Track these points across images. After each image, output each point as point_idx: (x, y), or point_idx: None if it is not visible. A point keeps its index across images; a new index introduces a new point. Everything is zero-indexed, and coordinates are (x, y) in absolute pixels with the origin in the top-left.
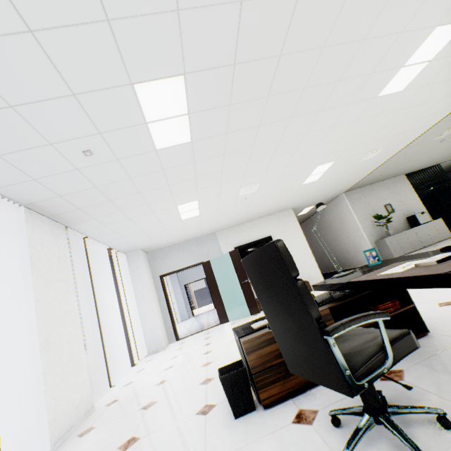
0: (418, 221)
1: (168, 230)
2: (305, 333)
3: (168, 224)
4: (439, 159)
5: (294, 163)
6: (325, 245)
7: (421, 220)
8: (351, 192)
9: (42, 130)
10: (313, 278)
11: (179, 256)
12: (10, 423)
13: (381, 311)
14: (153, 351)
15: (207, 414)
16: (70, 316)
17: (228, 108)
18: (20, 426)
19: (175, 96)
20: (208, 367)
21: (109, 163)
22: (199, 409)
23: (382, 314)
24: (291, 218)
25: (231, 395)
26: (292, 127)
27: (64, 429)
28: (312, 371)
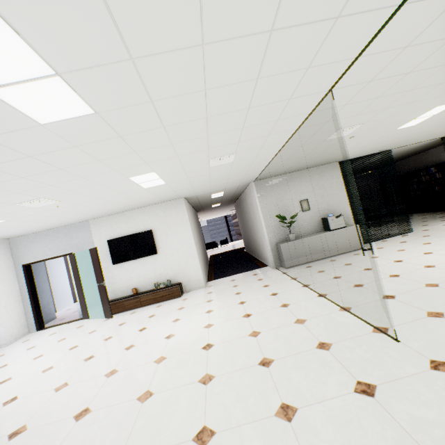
0: (329, 226)
1: None
2: None
3: None
4: (383, 147)
5: (65, 182)
6: (249, 229)
7: (333, 226)
8: (264, 181)
9: None
10: (193, 280)
11: (45, 245)
12: None
13: None
14: None
15: None
16: None
17: None
18: None
19: None
20: None
21: None
22: None
23: None
24: (180, 210)
25: None
26: None
27: None
28: None
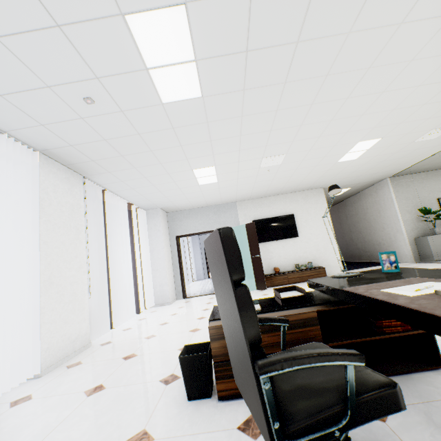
0: None
1: (186, 193)
2: (242, 354)
3: (185, 187)
4: None
5: (329, 136)
6: (354, 232)
7: None
8: (399, 178)
9: (35, 69)
10: (332, 265)
11: (196, 221)
12: (12, 343)
13: (354, 351)
14: (160, 304)
15: (168, 385)
16: (77, 261)
17: (245, 56)
18: (19, 348)
19: (177, 35)
20: (194, 334)
21: (114, 115)
22: (164, 376)
23: (354, 357)
24: (319, 199)
25: (188, 377)
26: (329, 89)
27: (57, 358)
28: (247, 398)
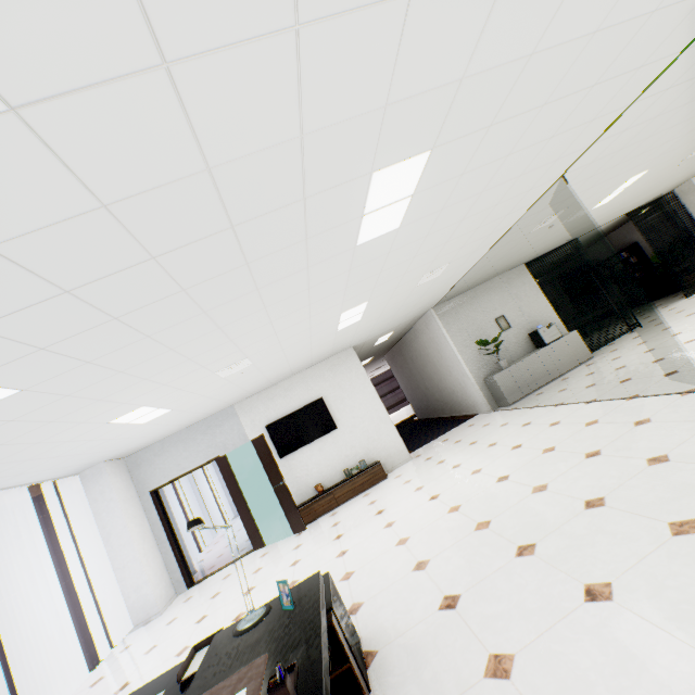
0: (543, 340)
1: (131, 436)
2: None
3: (120, 434)
4: (571, 236)
5: (290, 327)
6: (427, 380)
7: (548, 338)
8: (445, 305)
9: None
10: (393, 453)
11: (178, 455)
12: None
13: None
14: (144, 621)
15: None
16: None
17: (47, 351)
18: None
19: None
20: None
21: None
22: None
23: None
24: (352, 364)
25: None
26: (226, 314)
27: None
28: None
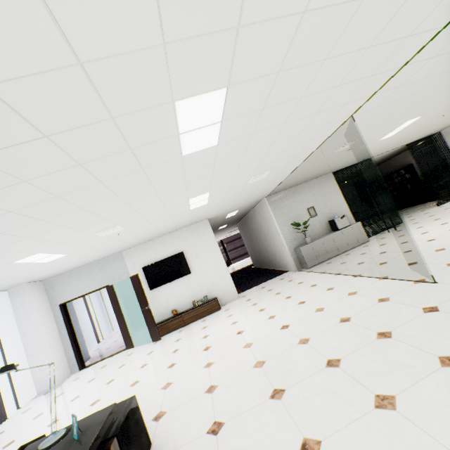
0: (337, 226)
1: (41, 269)
2: None
3: (29, 268)
4: (365, 156)
5: (147, 207)
6: (260, 243)
7: (340, 225)
8: (274, 196)
9: None
10: (227, 293)
11: (81, 281)
12: None
13: None
14: (44, 391)
15: None
16: None
17: None
18: None
19: None
20: None
21: None
22: None
23: None
24: (206, 230)
25: None
26: (80, 198)
27: None
28: None
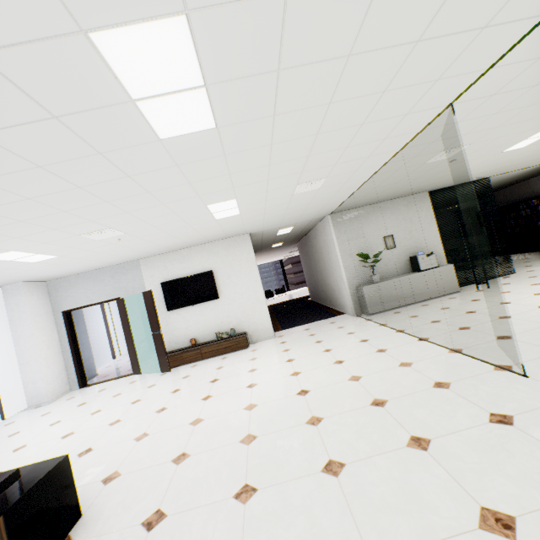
0: (419, 266)
1: (32, 269)
2: None
3: (14, 267)
4: (481, 174)
5: (143, 209)
6: (319, 273)
7: (424, 266)
8: (342, 214)
9: None
10: (261, 329)
11: (89, 289)
12: None
13: None
14: (36, 405)
15: None
16: None
17: None
18: None
19: None
20: None
21: None
22: None
23: None
24: (245, 248)
25: None
26: (21, 186)
27: None
28: None
